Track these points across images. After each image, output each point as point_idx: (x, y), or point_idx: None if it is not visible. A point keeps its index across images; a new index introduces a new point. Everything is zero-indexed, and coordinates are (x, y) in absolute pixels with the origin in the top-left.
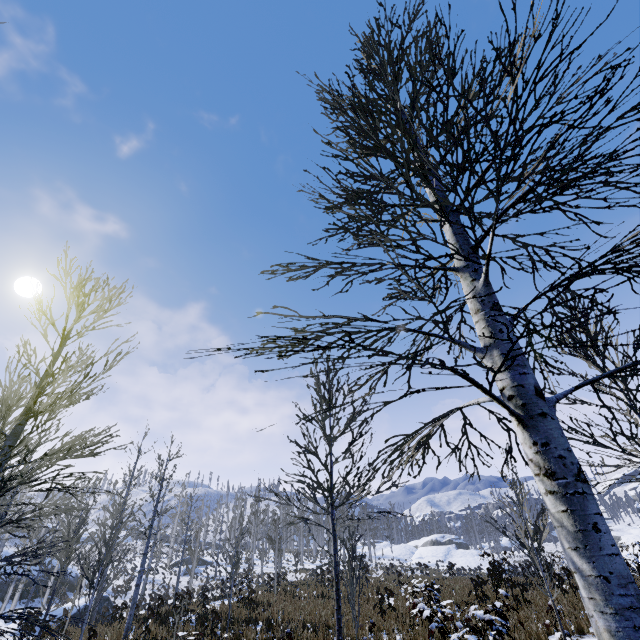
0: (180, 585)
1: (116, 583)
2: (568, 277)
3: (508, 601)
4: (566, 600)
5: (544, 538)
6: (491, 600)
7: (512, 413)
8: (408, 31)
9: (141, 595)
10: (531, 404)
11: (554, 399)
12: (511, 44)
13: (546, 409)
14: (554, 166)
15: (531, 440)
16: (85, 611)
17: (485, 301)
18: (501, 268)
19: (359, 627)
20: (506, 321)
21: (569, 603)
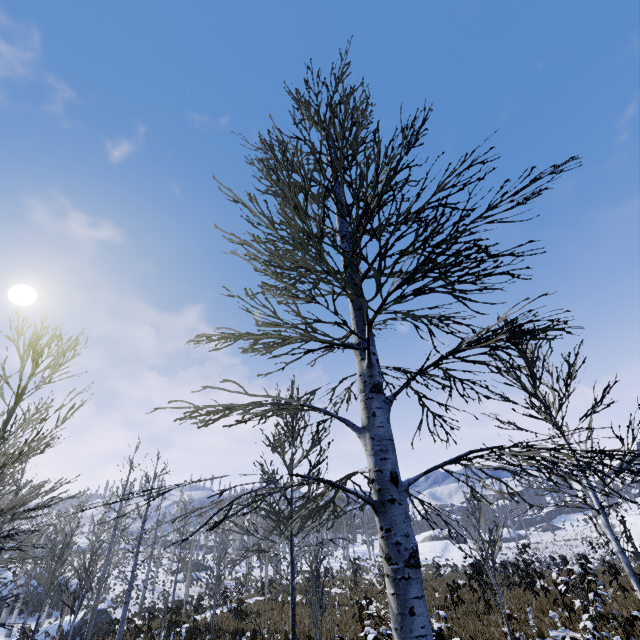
0: (180, 592)
1: (117, 593)
2: (431, 365)
3: (482, 605)
4: (537, 601)
5: (496, 553)
6: (467, 604)
7: (365, 501)
8: (334, 93)
9: (140, 605)
10: (385, 490)
11: (406, 483)
12: (413, 120)
13: (396, 495)
14: (425, 259)
15: (379, 525)
16: (83, 625)
17: (367, 382)
18: (414, 325)
19: (336, 637)
20: (381, 403)
21: (537, 605)
